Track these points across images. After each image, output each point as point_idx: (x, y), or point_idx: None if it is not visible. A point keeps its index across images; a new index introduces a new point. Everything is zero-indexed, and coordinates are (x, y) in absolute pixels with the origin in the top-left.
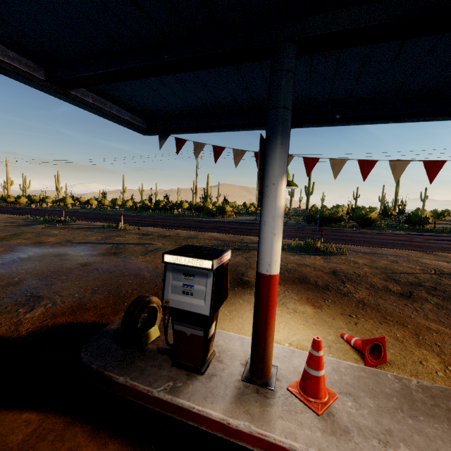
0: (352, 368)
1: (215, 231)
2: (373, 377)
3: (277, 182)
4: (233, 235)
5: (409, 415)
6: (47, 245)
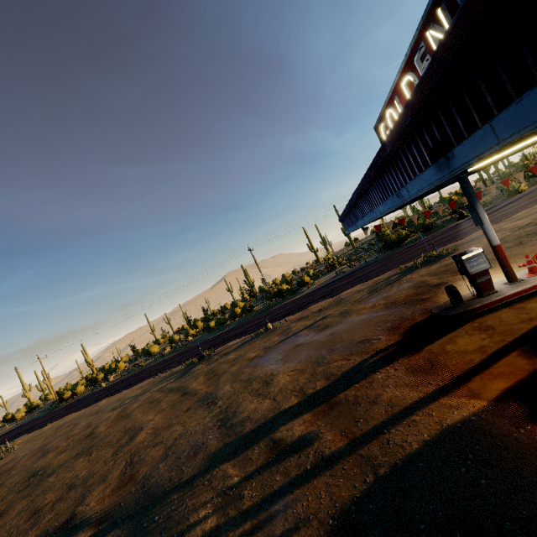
0: None
1: (342, 291)
2: None
3: (484, 214)
4: (361, 285)
5: None
6: (265, 354)
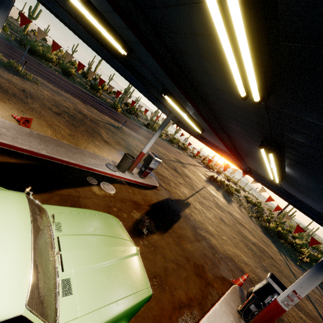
0: (12, 124)
1: None
2: (20, 128)
3: None
4: None
5: (27, 136)
6: None
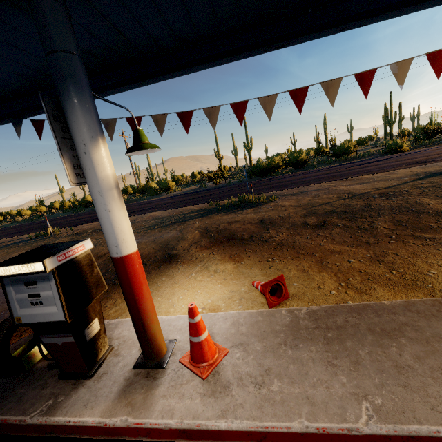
0: (251, 315)
1: (156, 210)
2: (268, 318)
3: (89, 150)
4: (173, 210)
5: (290, 346)
6: None
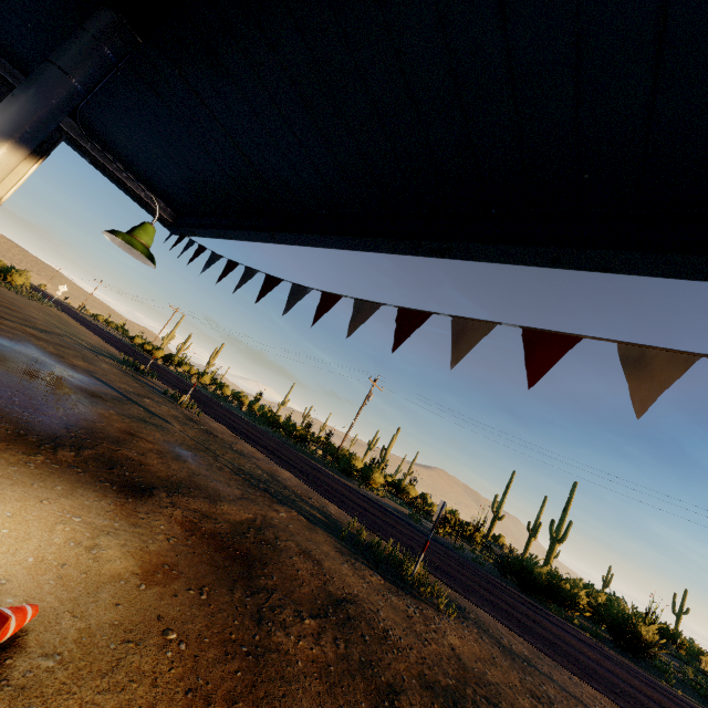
0: None
1: (297, 473)
2: None
3: None
4: (311, 490)
5: None
6: (58, 358)
